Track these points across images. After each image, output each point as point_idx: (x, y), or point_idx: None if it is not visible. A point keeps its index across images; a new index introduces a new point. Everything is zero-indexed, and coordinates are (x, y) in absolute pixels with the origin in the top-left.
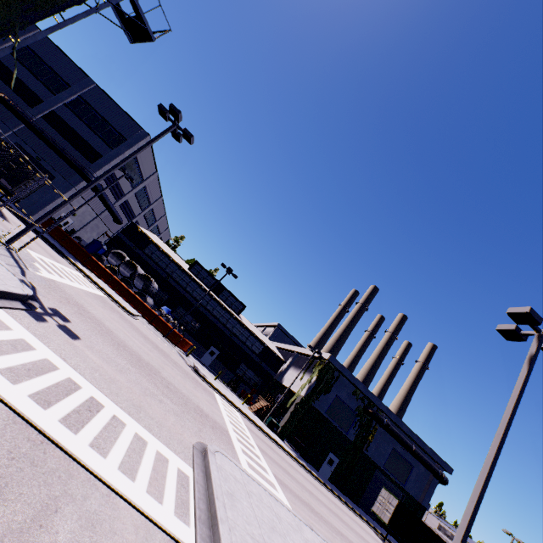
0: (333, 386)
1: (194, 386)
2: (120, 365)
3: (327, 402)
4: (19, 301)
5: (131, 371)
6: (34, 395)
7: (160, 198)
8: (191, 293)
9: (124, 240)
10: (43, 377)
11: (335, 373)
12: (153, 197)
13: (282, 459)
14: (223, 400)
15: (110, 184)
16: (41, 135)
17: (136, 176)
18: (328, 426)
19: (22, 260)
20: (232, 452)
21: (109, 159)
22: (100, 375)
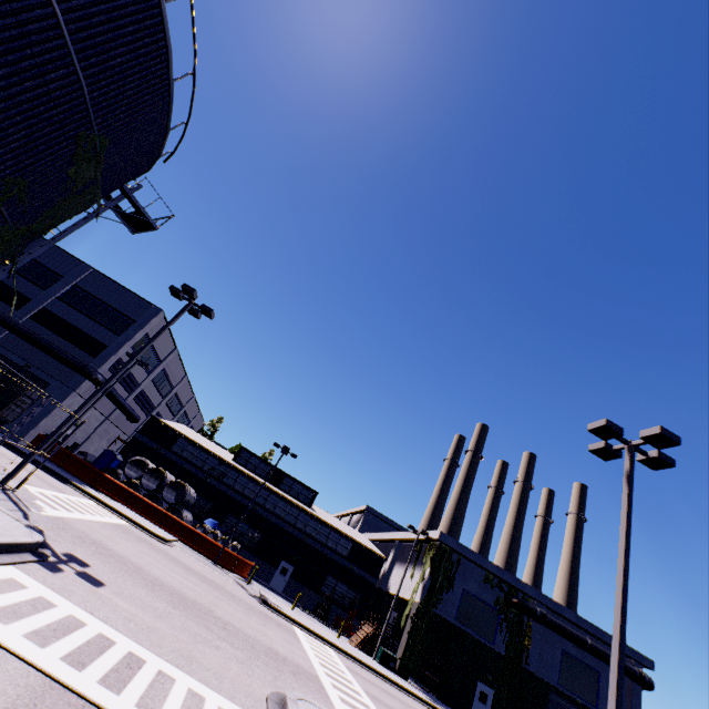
0: (455, 577)
1: (263, 622)
2: (158, 609)
3: (453, 603)
4: (29, 552)
5: (173, 614)
6: (66, 657)
7: (185, 378)
8: (241, 491)
9: (144, 442)
10: (72, 637)
11: (453, 557)
12: (175, 378)
13: (406, 706)
14: (308, 636)
15: (120, 377)
16: (30, 338)
17: (151, 360)
18: (464, 639)
19: (21, 500)
20: (326, 702)
21: (116, 347)
22: (136, 625)
